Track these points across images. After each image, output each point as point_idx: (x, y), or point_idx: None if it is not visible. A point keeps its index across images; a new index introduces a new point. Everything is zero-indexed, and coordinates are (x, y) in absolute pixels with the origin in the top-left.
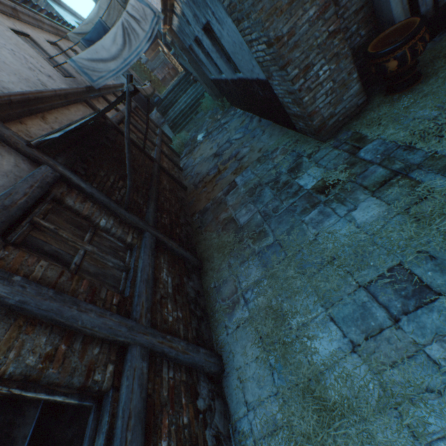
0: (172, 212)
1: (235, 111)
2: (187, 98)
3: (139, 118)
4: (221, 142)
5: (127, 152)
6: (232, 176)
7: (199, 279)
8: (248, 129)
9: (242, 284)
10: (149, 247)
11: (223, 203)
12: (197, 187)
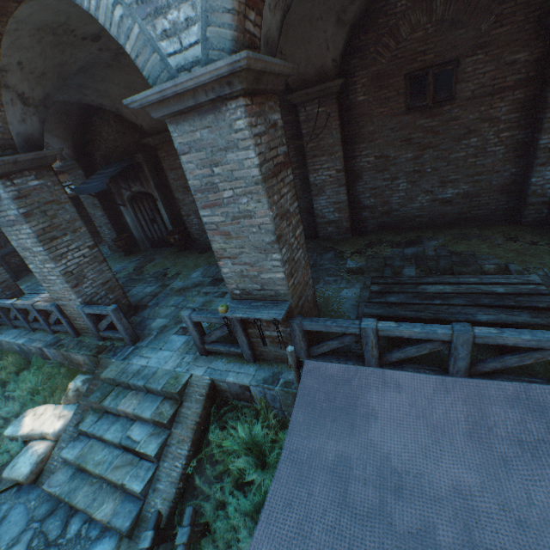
0: None
1: None
2: None
3: None
4: None
5: None
6: None
7: None
8: None
9: None
10: None
11: None
12: None
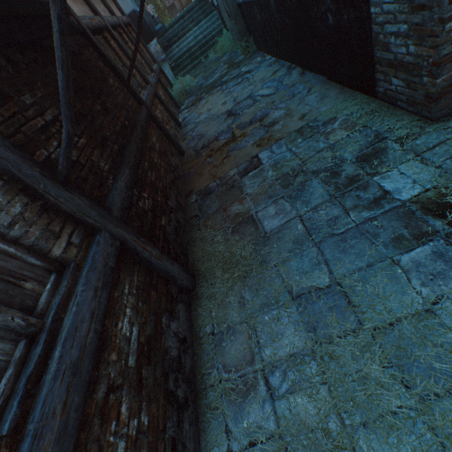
0: (158, 188)
1: (263, 58)
2: (198, 33)
3: (129, 39)
4: (239, 97)
5: (59, 46)
6: (254, 149)
7: (188, 310)
8: (283, 84)
9: (265, 351)
10: (101, 267)
11: (237, 188)
12: (199, 155)
